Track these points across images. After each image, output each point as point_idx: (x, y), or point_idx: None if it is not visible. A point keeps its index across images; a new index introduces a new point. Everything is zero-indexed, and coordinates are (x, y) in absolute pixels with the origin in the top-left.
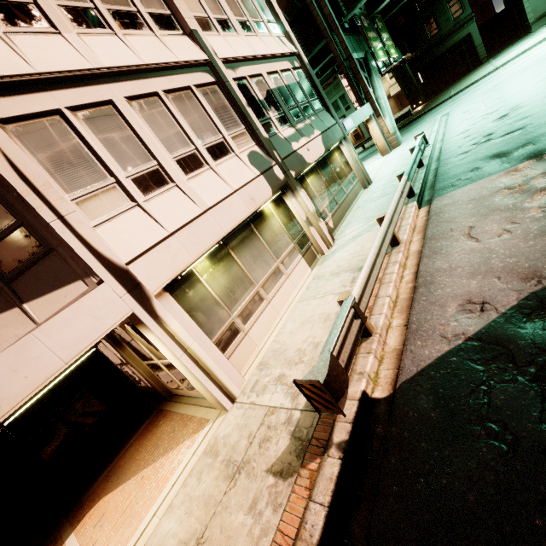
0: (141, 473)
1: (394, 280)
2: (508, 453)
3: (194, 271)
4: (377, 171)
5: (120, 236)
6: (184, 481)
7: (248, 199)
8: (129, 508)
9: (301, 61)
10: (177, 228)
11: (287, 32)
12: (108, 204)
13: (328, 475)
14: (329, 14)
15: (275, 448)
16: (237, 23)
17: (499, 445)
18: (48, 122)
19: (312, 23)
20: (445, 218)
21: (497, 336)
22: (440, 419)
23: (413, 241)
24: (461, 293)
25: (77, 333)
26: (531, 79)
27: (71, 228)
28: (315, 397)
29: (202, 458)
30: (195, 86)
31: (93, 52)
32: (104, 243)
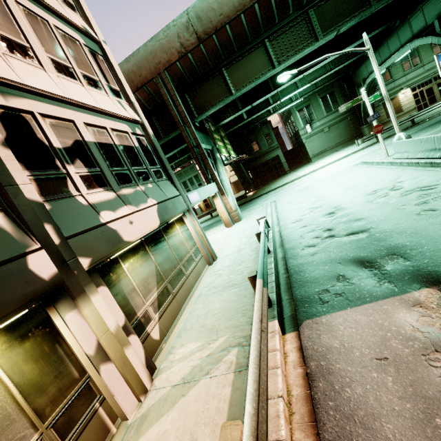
0: None
1: None
2: None
3: None
4: (222, 244)
5: None
6: None
7: None
8: None
9: (145, 131)
10: None
11: (131, 102)
12: None
13: None
14: (183, 111)
15: None
16: (49, 60)
17: None
18: None
19: (170, 116)
20: (352, 406)
21: None
22: None
23: None
24: None
25: None
26: (334, 187)
27: None
28: None
29: None
30: None
31: None
32: None
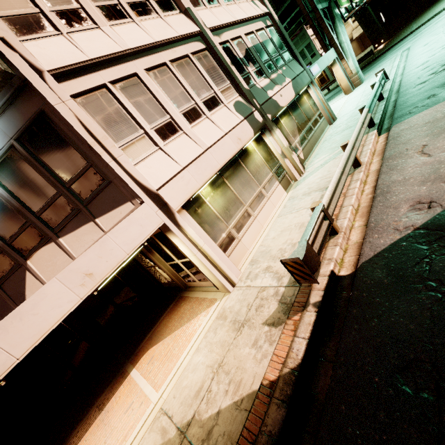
0: (173, 333)
1: (356, 193)
2: (442, 298)
3: (200, 195)
4: (341, 109)
5: (151, 171)
6: (205, 335)
7: (236, 139)
8: (169, 352)
9: (272, 20)
10: (187, 163)
11: None
12: (141, 149)
13: (307, 322)
14: None
15: (267, 310)
16: None
17: (435, 295)
18: (99, 94)
19: None
20: (402, 141)
21: (440, 224)
22: (391, 283)
23: (373, 163)
24: (412, 197)
25: (132, 236)
26: None
27: (121, 166)
28: (296, 272)
29: (215, 321)
30: (191, 54)
31: (121, 38)
32: (142, 176)
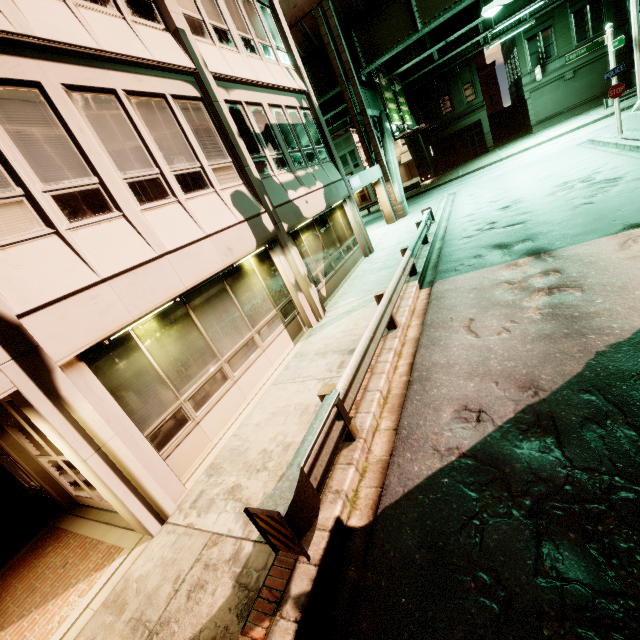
0: None
1: (387, 370)
2: (500, 617)
3: (131, 334)
4: (380, 240)
5: (16, 274)
6: None
7: (224, 248)
8: None
9: (310, 102)
10: (115, 273)
11: (297, 66)
12: (5, 224)
13: None
14: (347, 61)
15: (209, 601)
16: (239, 38)
17: (490, 605)
18: None
19: (328, 66)
20: (446, 305)
21: (493, 455)
22: (426, 563)
23: (411, 326)
24: (457, 396)
25: None
26: (531, 177)
27: None
28: (272, 532)
29: (99, 614)
30: (172, 96)
31: (20, 12)
32: None
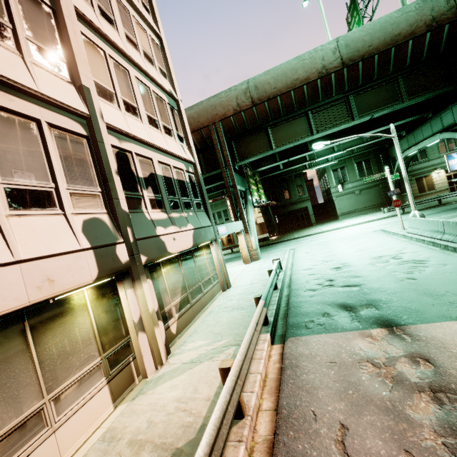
0: None
1: None
2: None
3: None
4: (237, 277)
5: None
6: None
7: (41, 278)
8: None
9: (195, 170)
10: None
11: (190, 147)
12: None
13: None
14: (227, 155)
15: None
16: (146, 115)
17: None
18: None
19: (215, 157)
20: (304, 383)
21: None
22: None
23: (262, 410)
24: None
25: None
26: (349, 247)
27: None
28: None
29: None
30: (50, 124)
31: None
32: None
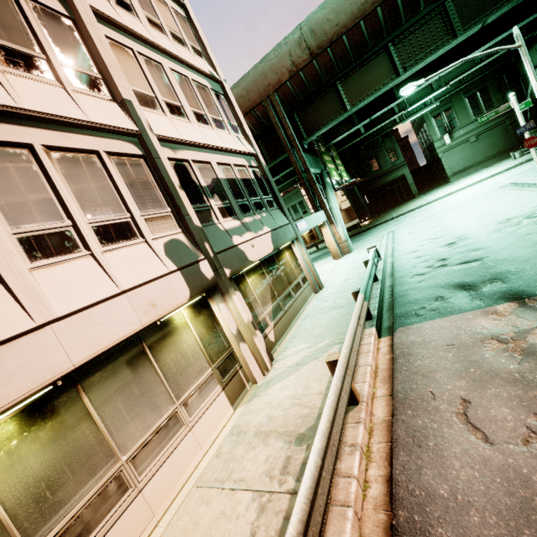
0: None
1: (354, 498)
2: None
3: None
4: (329, 275)
5: None
6: None
7: (145, 304)
8: None
9: (259, 162)
10: None
11: (247, 136)
12: None
13: None
14: (291, 134)
15: None
16: (192, 113)
17: None
18: None
19: (276, 139)
20: (419, 368)
21: None
22: None
23: (377, 397)
24: None
25: None
26: (466, 215)
27: None
28: None
29: None
30: (108, 153)
31: None
32: None
